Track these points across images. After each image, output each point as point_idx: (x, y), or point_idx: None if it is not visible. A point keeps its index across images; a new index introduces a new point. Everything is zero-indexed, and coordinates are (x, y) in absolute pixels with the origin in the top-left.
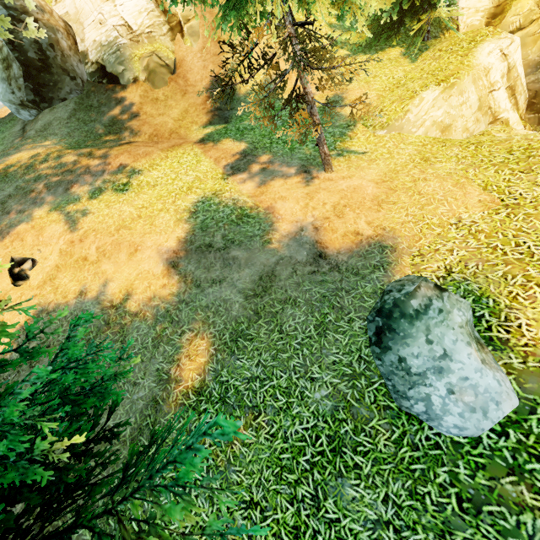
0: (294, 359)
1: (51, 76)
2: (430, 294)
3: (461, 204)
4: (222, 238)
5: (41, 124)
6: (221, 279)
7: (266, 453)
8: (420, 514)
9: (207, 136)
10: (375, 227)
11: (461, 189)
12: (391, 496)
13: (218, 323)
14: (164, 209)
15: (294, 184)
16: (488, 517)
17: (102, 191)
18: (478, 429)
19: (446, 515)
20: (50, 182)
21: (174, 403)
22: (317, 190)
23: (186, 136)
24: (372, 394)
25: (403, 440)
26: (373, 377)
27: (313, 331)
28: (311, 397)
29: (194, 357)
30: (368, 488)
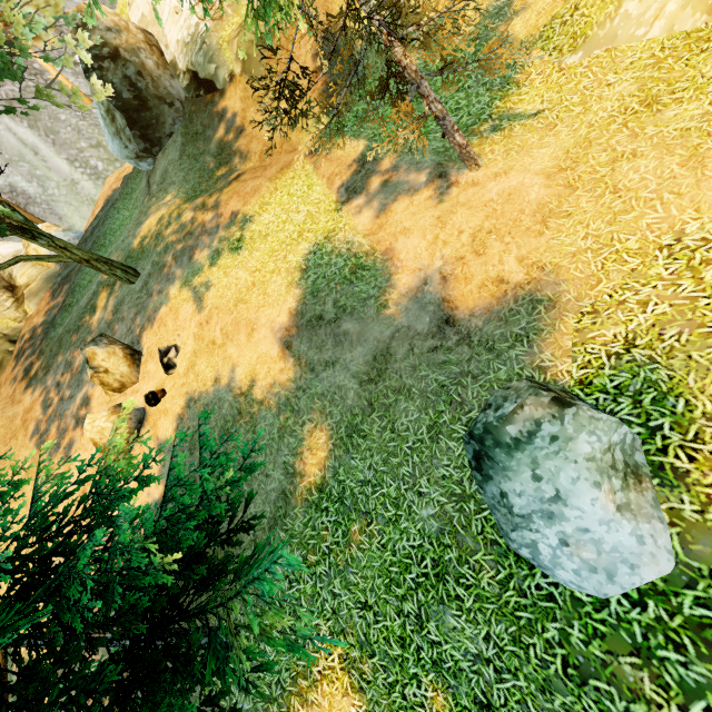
0: (404, 467)
1: (150, 112)
2: (540, 414)
3: (689, 204)
4: (333, 305)
5: (159, 174)
6: (334, 361)
7: (377, 562)
8: (522, 663)
9: (319, 139)
10: (530, 266)
11: (693, 171)
12: (493, 636)
13: (334, 414)
14: (276, 270)
15: (422, 203)
16: (593, 692)
17: (220, 253)
18: (599, 593)
19: (548, 674)
20: (176, 252)
21: (300, 498)
22: (453, 208)
23: (299, 143)
24: (480, 523)
25: (509, 583)
26: (483, 502)
27: (425, 433)
28: (418, 514)
29: (315, 451)
30: (469, 622)
